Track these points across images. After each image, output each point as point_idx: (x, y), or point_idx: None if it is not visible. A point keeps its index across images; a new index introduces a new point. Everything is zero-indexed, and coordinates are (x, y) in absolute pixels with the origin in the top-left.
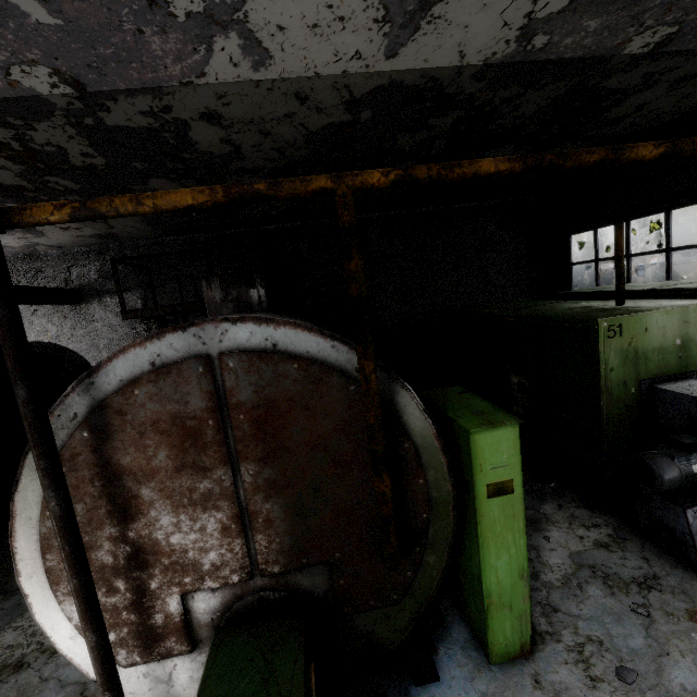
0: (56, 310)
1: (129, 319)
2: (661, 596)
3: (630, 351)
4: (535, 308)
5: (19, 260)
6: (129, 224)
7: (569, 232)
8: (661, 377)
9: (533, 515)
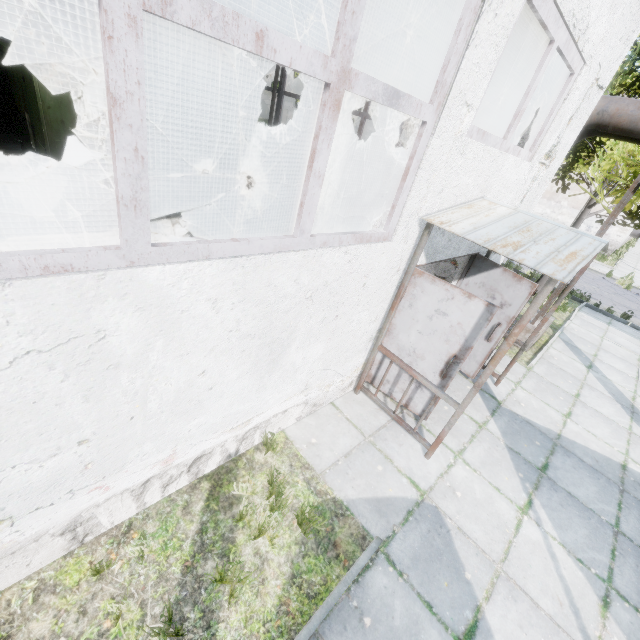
0: None
1: None
2: (44, 232)
3: (64, 99)
4: (50, 60)
5: None
6: None
7: (182, 30)
8: (92, 126)
9: (7, 206)
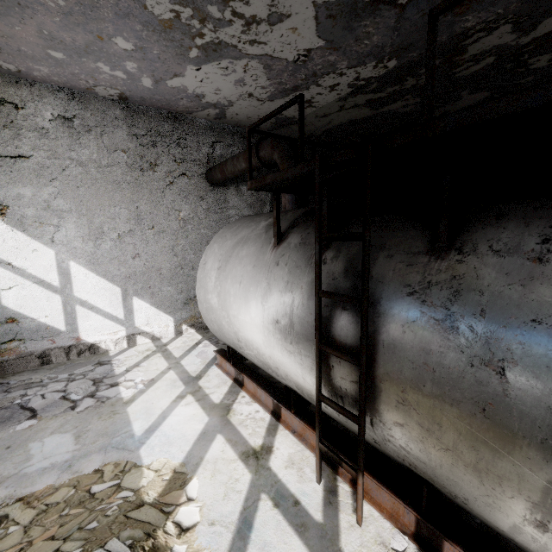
0: (192, 188)
1: (258, 212)
2: None
3: None
4: None
5: (161, 117)
6: (336, 119)
7: None
8: None
9: None
